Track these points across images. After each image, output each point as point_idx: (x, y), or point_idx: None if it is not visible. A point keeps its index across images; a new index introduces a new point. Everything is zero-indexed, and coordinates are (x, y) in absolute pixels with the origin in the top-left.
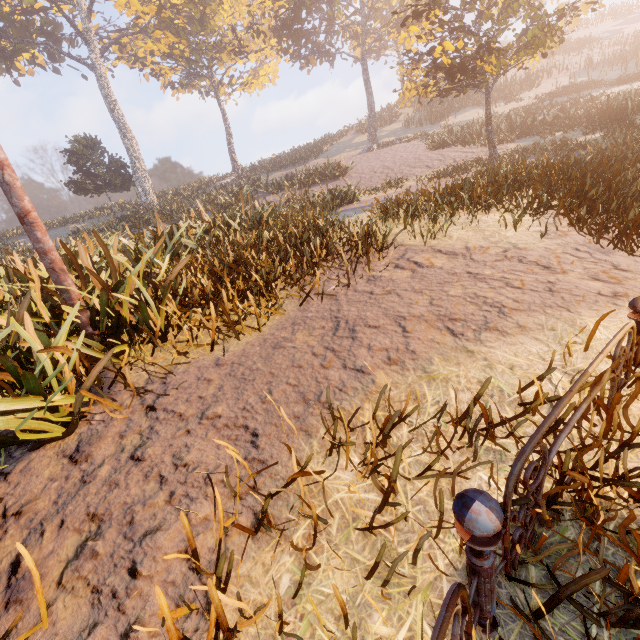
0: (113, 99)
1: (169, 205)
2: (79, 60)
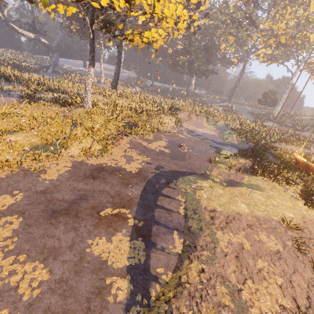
0: (290, 84)
1: (281, 119)
2: (290, 71)
